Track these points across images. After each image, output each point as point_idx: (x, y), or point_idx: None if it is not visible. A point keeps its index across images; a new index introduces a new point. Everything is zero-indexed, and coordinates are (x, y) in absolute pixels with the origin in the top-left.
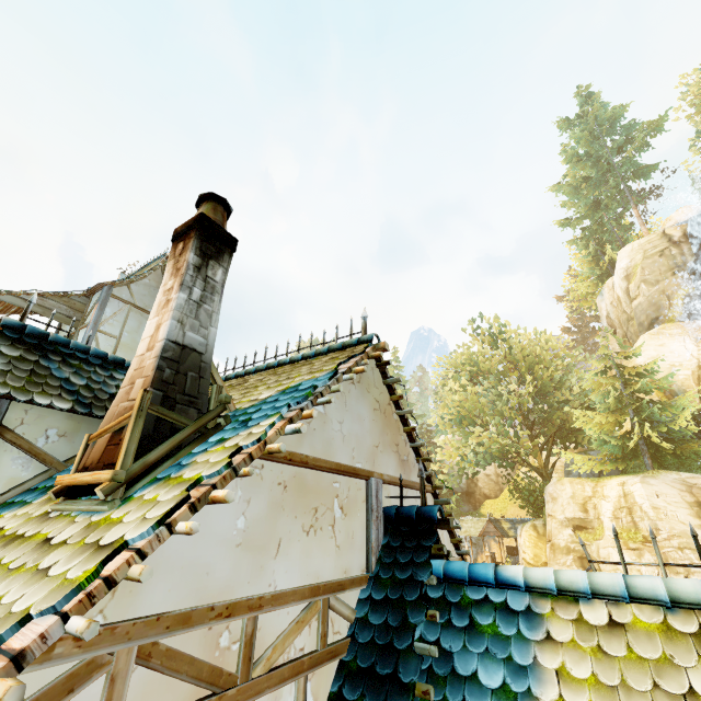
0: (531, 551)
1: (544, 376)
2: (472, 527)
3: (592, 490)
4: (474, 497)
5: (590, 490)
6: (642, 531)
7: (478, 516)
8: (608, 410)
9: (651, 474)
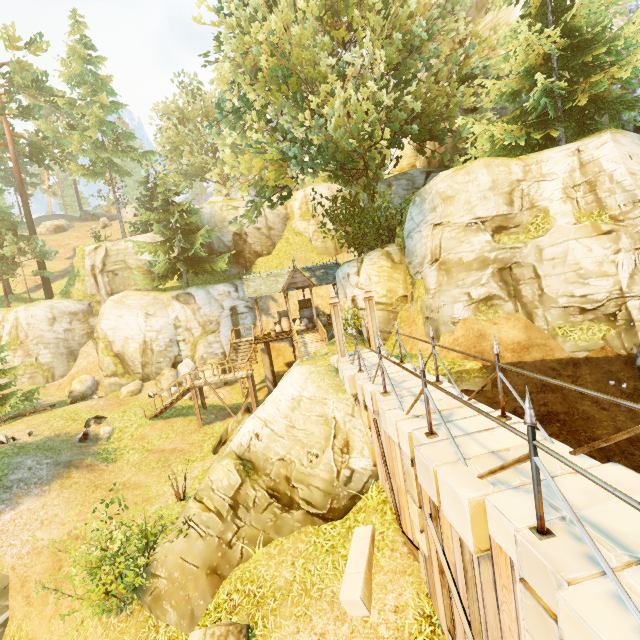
0: (384, 287)
1: (421, 6)
2: (263, 285)
3: (522, 170)
4: (244, 257)
5: (521, 170)
6: (611, 209)
7: None
8: (492, 78)
9: (615, 131)
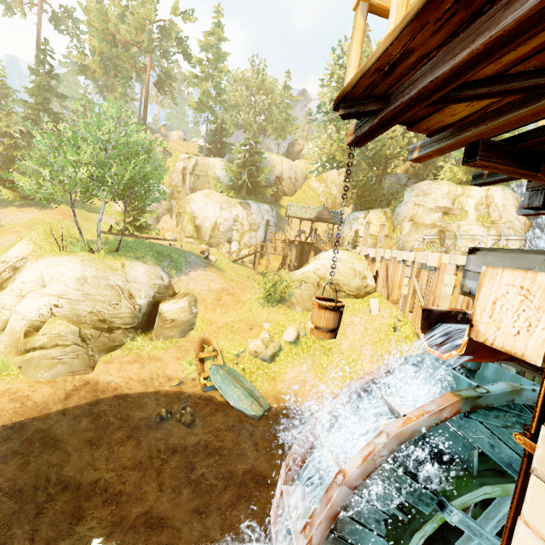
0: (378, 227)
1: None
2: (298, 211)
3: (462, 191)
4: (277, 193)
5: (461, 191)
6: (492, 218)
7: (279, 206)
8: None
9: (503, 187)
